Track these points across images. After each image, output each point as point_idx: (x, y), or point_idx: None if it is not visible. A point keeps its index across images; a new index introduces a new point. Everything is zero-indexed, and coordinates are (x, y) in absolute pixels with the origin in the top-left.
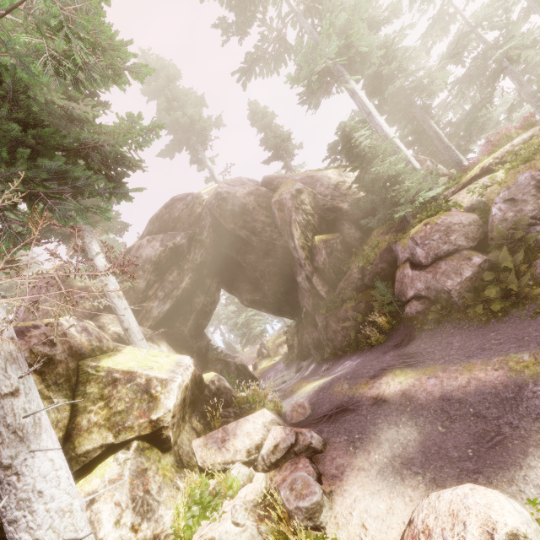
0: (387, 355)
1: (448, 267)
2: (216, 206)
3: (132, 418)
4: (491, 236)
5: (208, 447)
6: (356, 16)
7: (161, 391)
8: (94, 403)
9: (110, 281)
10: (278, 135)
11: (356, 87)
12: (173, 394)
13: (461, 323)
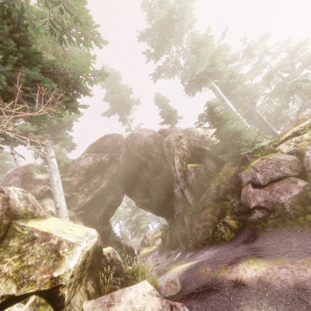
0: (239, 248)
1: (280, 187)
2: (130, 141)
3: (38, 272)
4: (308, 170)
5: (95, 310)
6: (217, 53)
7: (67, 252)
8: (11, 255)
9: (56, 175)
10: (169, 111)
11: (216, 86)
12: (76, 256)
13: (294, 228)
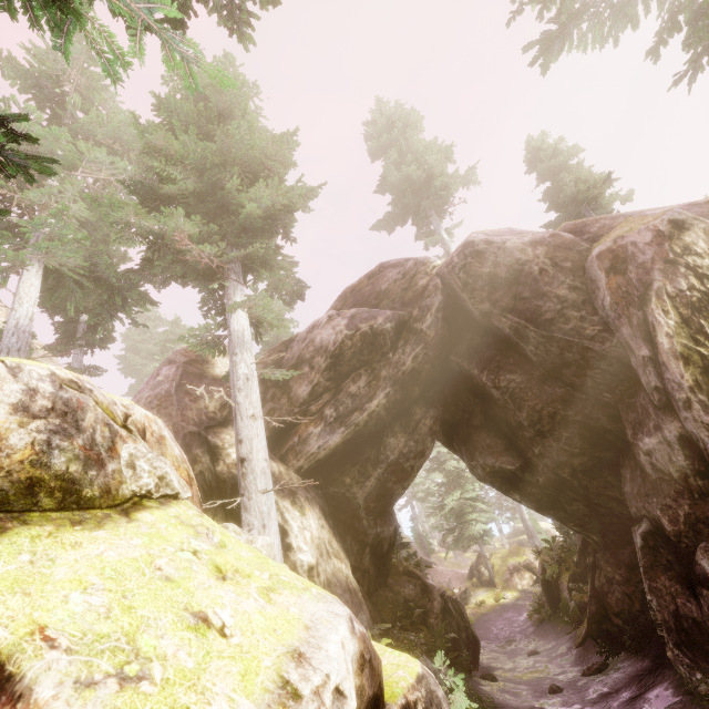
0: None
1: None
2: (459, 267)
3: None
4: None
5: None
6: None
7: None
8: None
9: (244, 359)
10: (579, 182)
11: None
12: None
13: None
